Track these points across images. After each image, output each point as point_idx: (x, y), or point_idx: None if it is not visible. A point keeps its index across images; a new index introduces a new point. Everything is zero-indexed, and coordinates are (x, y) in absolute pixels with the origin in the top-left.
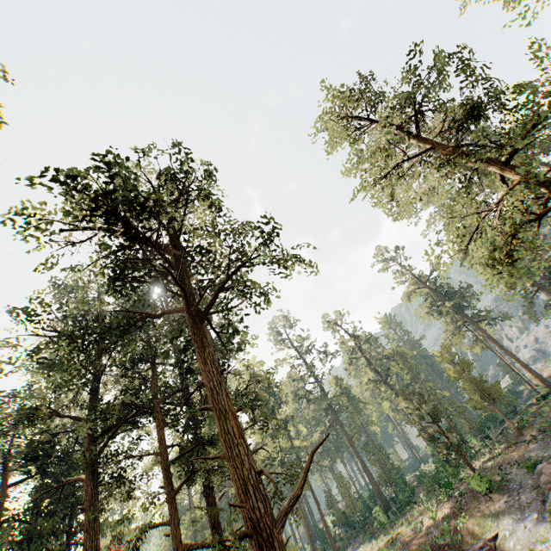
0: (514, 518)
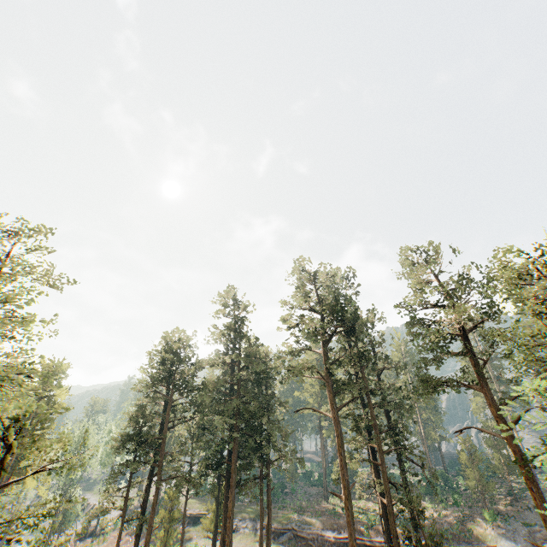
0: (509, 543)
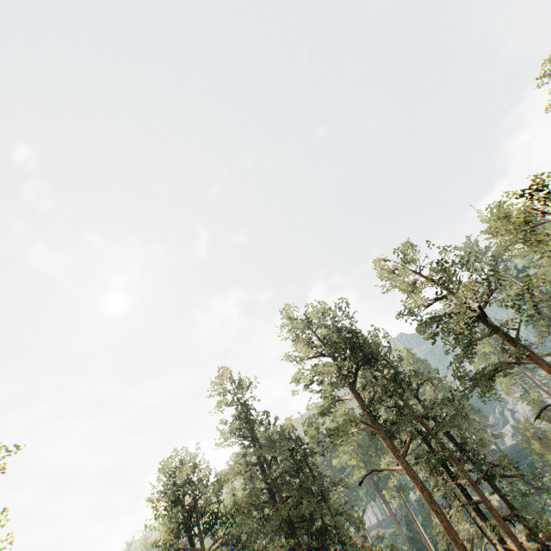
0: None
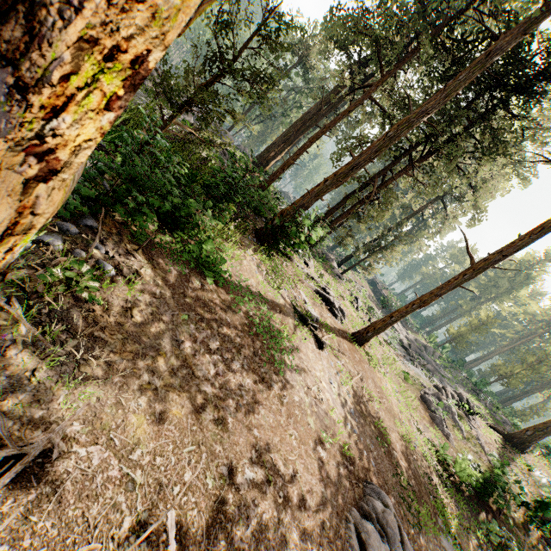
0: None
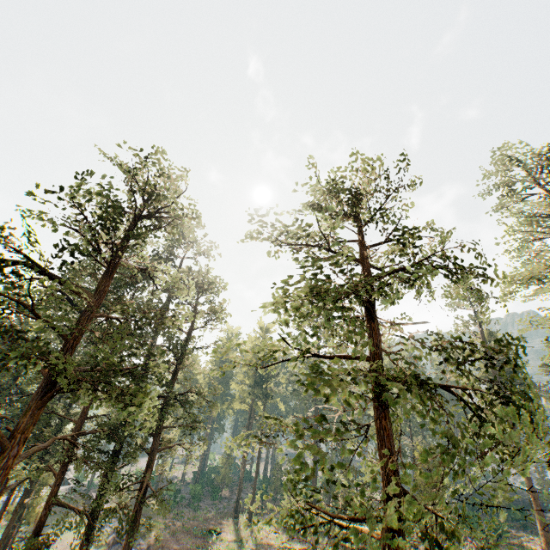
0: None
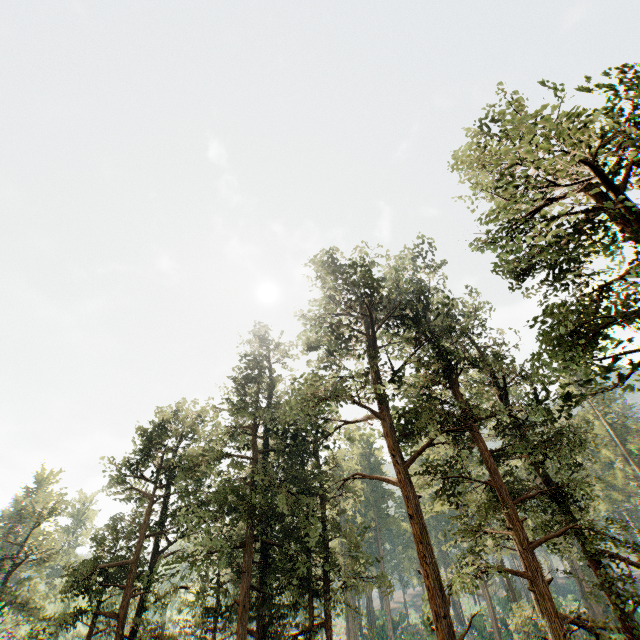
0: None
